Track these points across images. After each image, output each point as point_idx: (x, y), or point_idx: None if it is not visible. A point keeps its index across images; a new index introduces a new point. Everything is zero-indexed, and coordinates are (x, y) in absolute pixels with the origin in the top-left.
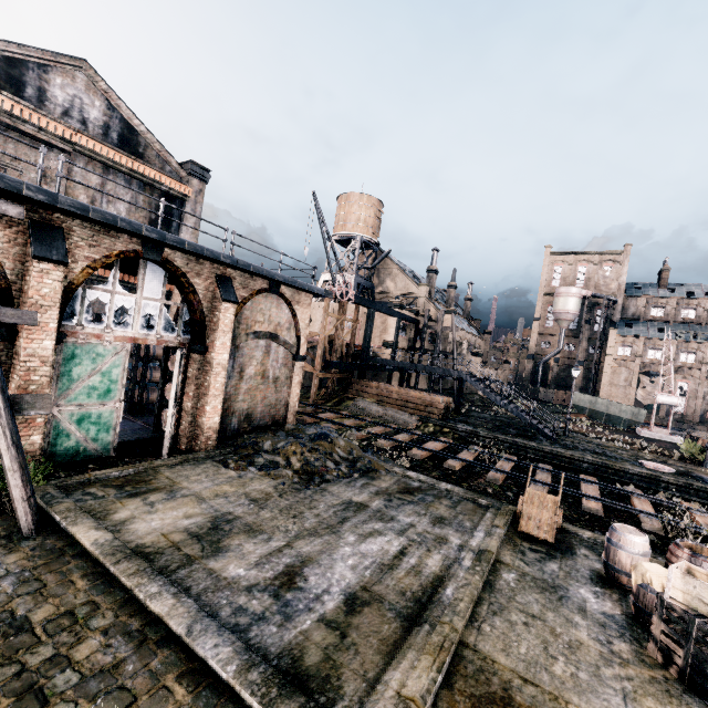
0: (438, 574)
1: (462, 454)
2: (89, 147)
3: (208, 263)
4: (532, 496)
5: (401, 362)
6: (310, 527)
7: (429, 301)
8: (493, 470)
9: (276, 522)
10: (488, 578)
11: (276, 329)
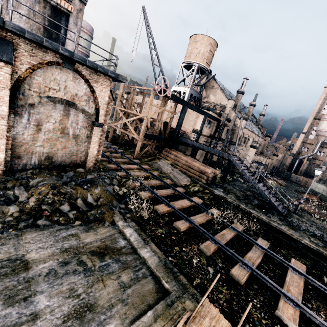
0: None
1: (199, 215)
2: None
3: None
4: (205, 312)
5: (195, 142)
6: None
7: (233, 110)
8: (211, 240)
9: None
10: None
11: (73, 98)
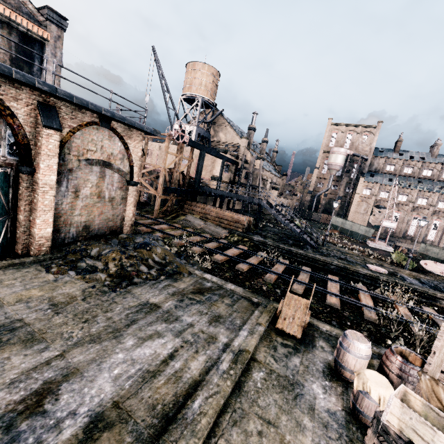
0: (196, 379)
1: (252, 258)
2: None
3: (26, 89)
4: (290, 299)
5: (220, 191)
6: (95, 332)
7: (247, 150)
8: (270, 272)
9: (63, 328)
10: (240, 379)
11: (109, 158)
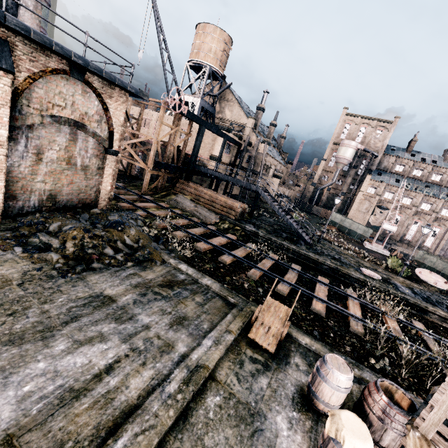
0: (132, 403)
1: (238, 250)
2: None
3: None
4: (270, 305)
5: (217, 172)
6: (19, 329)
7: (253, 131)
8: (255, 268)
9: None
10: (189, 405)
11: (82, 118)
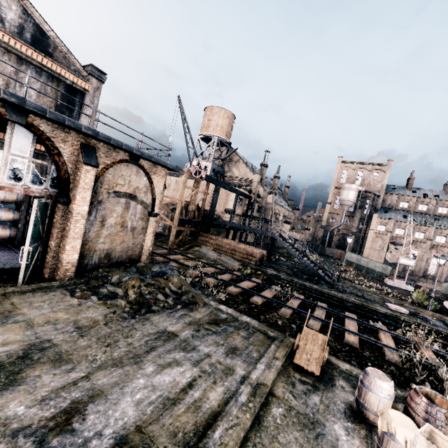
0: (215, 410)
1: (266, 292)
2: (4, 40)
3: (73, 133)
4: (307, 333)
5: (234, 223)
6: (117, 356)
7: (260, 185)
8: (285, 306)
9: (87, 351)
10: (259, 413)
11: (134, 191)
